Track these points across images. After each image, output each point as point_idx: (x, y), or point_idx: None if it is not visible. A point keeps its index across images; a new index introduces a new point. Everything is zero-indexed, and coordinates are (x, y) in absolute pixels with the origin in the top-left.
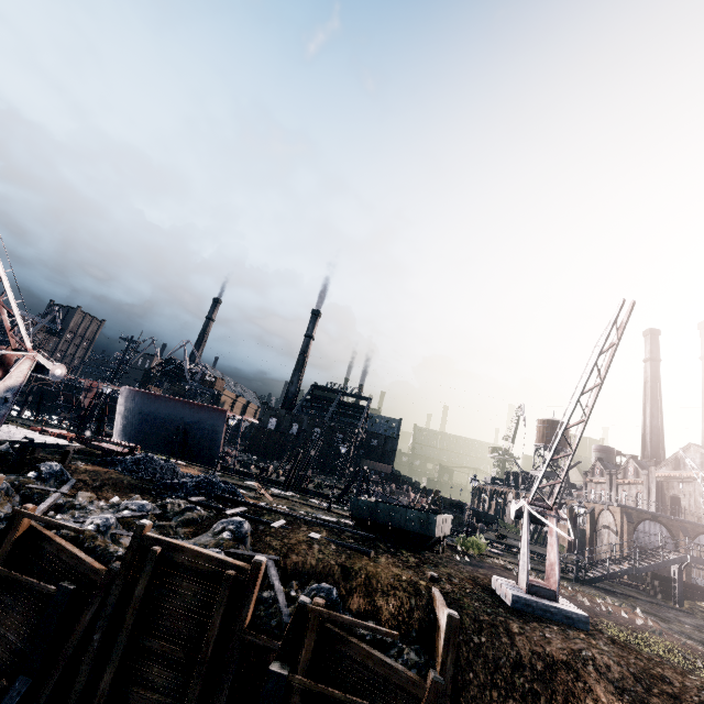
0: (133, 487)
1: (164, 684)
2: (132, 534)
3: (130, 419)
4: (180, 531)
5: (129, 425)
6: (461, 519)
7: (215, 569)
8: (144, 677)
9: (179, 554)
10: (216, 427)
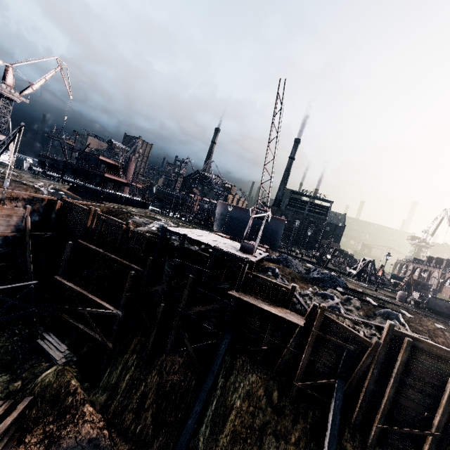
0: (304, 280)
1: (416, 398)
2: (387, 328)
3: (224, 220)
4: (360, 314)
5: (223, 223)
6: (426, 294)
7: (445, 354)
8: (403, 393)
9: (419, 343)
10: (278, 229)
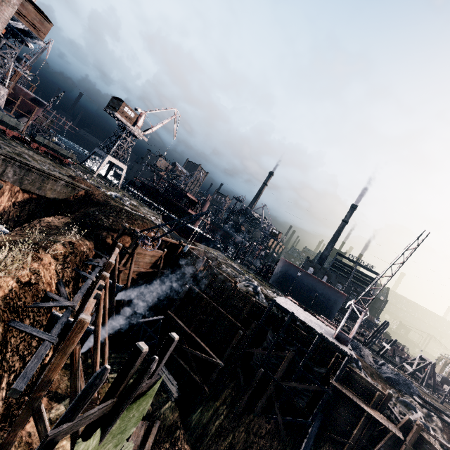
0: (381, 377)
1: None
2: None
3: (282, 276)
4: (444, 436)
5: (281, 278)
6: None
7: None
8: None
9: None
10: (336, 301)
